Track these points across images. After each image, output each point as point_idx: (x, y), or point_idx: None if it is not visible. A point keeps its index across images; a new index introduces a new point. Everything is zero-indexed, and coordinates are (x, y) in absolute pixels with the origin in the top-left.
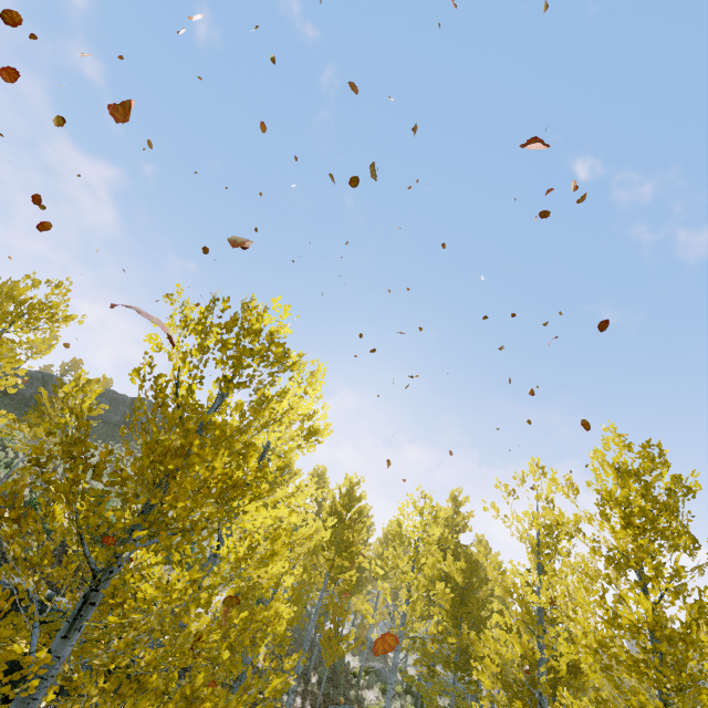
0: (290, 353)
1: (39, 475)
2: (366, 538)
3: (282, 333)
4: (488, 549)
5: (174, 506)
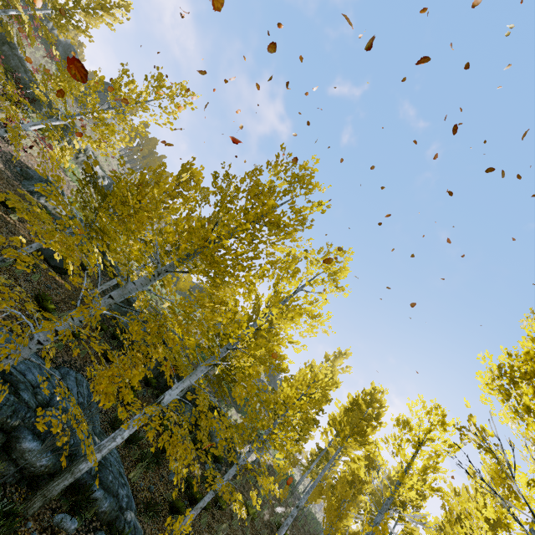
0: (322, 203)
1: (214, 181)
2: (387, 465)
3: (313, 171)
4: None
5: (249, 219)
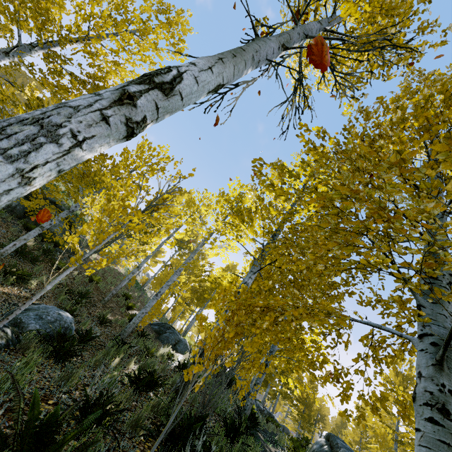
0: None
1: None
2: None
3: None
4: None
5: None
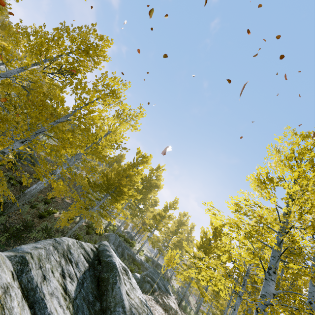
0: None
1: None
2: None
3: None
4: (187, 213)
5: None
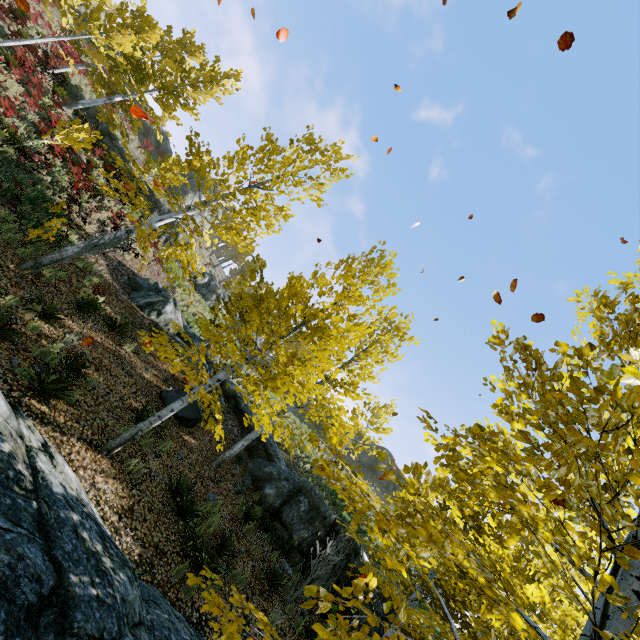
0: None
1: None
2: None
3: None
4: None
5: None
